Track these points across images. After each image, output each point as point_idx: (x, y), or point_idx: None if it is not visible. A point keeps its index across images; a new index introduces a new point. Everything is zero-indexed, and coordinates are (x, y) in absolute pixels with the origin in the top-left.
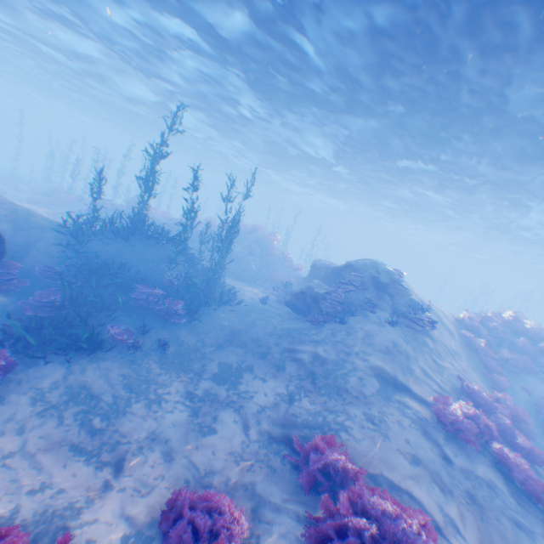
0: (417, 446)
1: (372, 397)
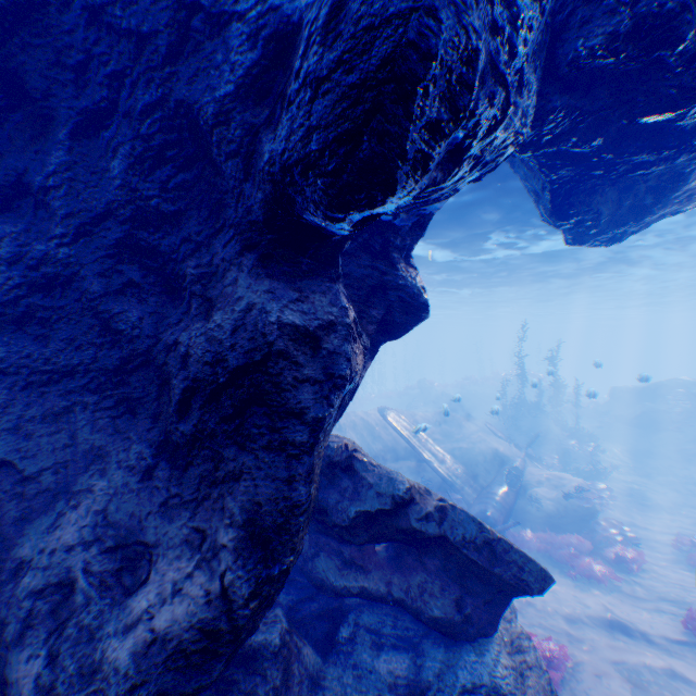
0: None
1: None
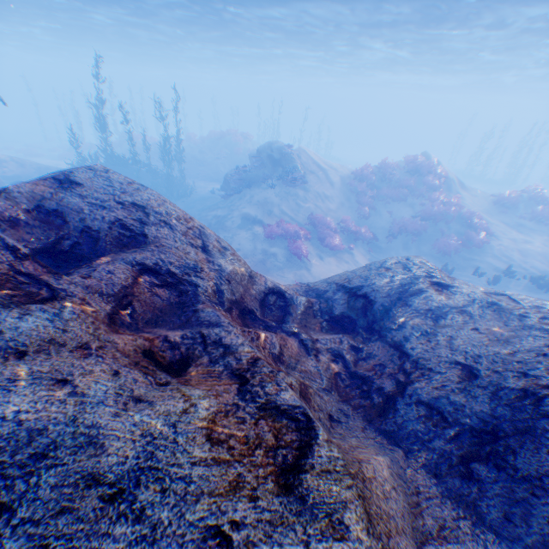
0: (243, 246)
1: (234, 229)
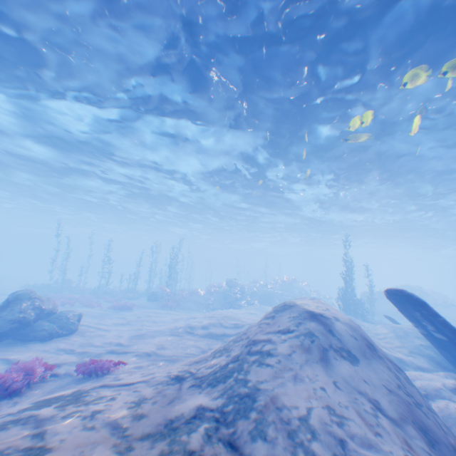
0: None
1: None
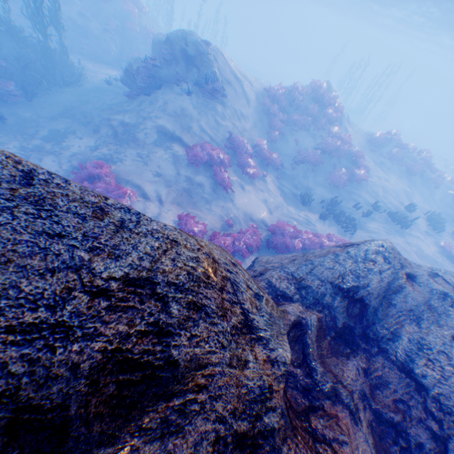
0: (163, 168)
1: (149, 145)
